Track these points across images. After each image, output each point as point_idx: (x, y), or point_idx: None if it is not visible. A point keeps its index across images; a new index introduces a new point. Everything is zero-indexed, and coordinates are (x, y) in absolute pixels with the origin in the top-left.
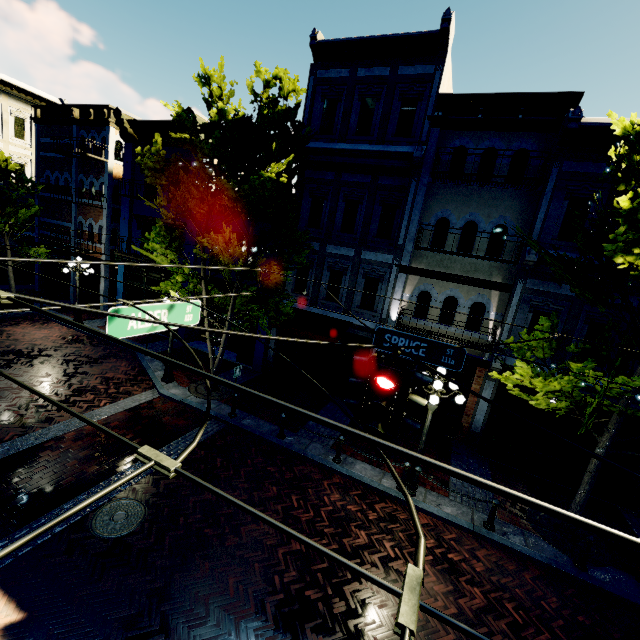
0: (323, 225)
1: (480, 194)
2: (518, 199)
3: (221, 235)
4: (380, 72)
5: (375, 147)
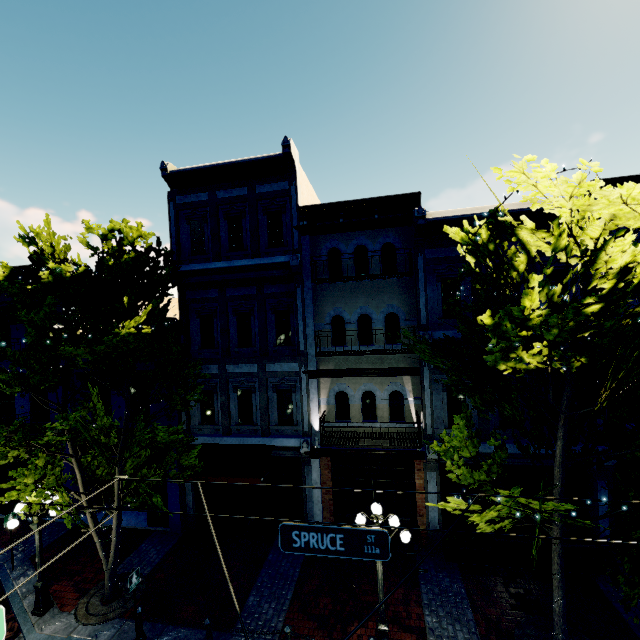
0: (218, 343)
1: (363, 288)
2: (398, 287)
3: (79, 412)
4: (239, 192)
5: (251, 261)
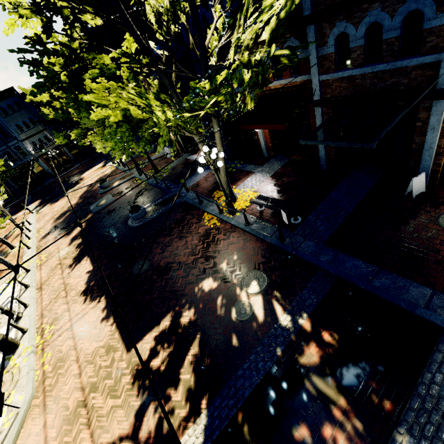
0: None
1: (18, 115)
2: (26, 111)
3: None
4: None
5: None
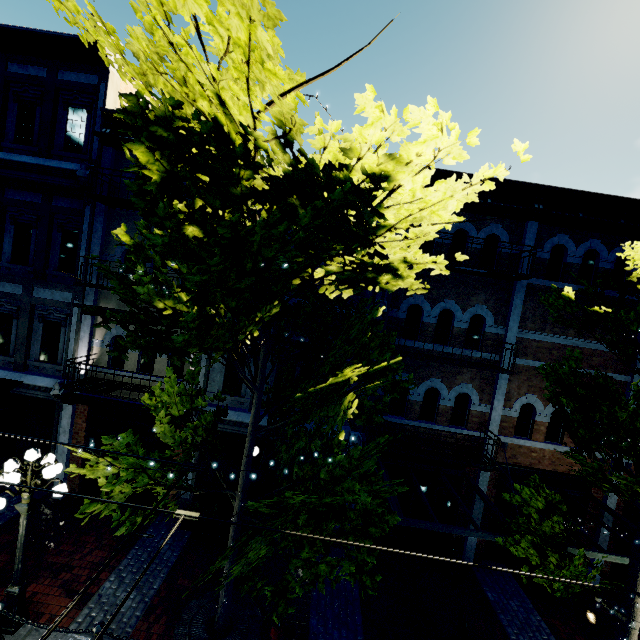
0: None
1: None
2: None
3: None
4: (37, 72)
5: (34, 159)
